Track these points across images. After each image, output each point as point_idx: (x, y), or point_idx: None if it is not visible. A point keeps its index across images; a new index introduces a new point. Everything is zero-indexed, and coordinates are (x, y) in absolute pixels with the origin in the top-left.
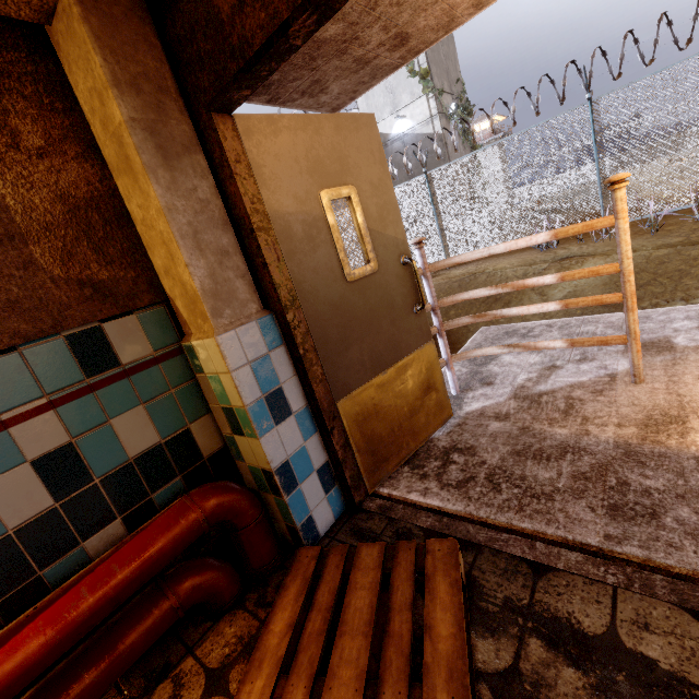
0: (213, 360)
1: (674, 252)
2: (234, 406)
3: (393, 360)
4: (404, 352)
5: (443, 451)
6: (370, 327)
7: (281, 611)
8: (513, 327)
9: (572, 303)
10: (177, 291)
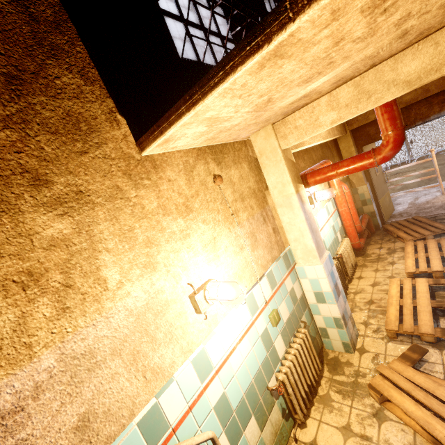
0: (363, 190)
1: (443, 167)
2: (366, 199)
3: (384, 194)
4: (385, 192)
5: (398, 214)
6: (380, 186)
7: (389, 228)
8: (395, 193)
9: (423, 178)
10: (354, 178)
